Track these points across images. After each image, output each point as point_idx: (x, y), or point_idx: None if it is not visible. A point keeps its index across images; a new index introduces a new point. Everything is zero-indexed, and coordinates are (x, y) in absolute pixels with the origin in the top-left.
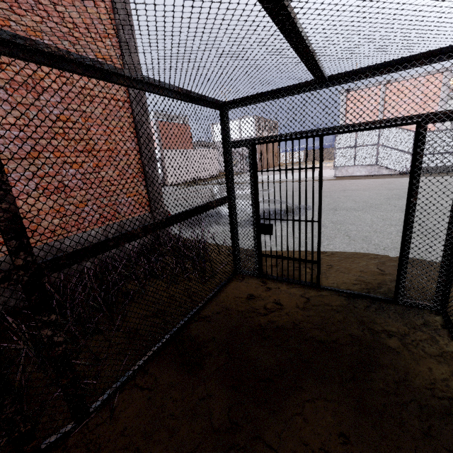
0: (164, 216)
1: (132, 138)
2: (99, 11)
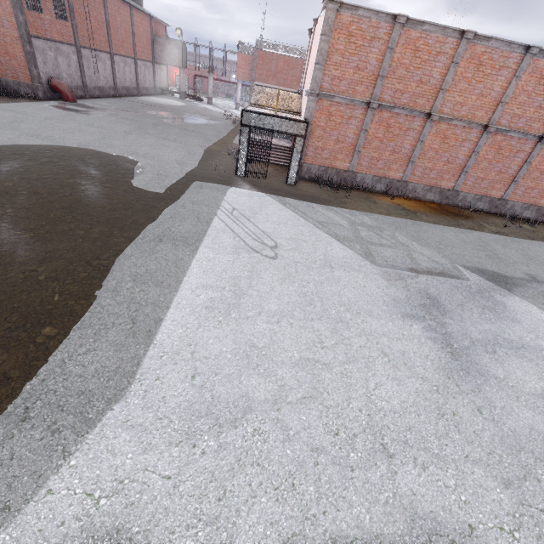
0: (37, 87)
1: (23, 52)
2: (7, 5)
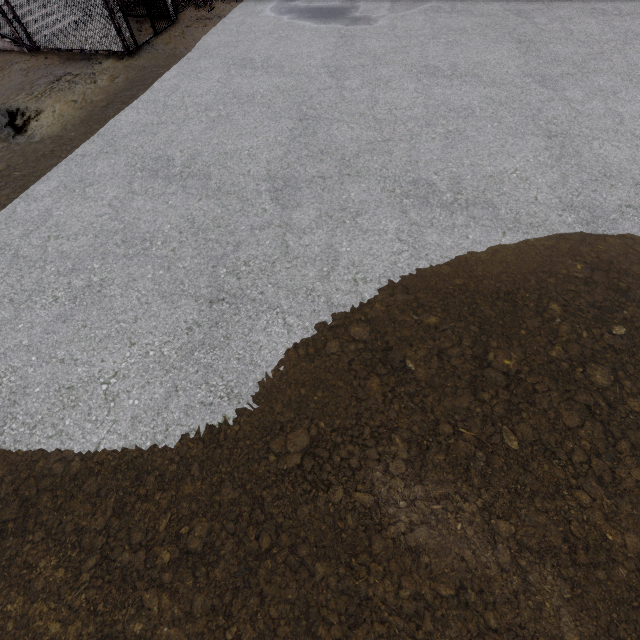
0: None
1: None
2: None
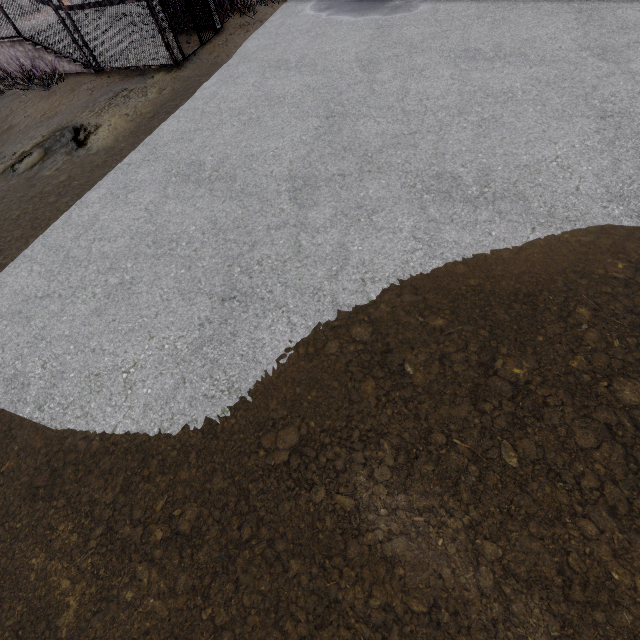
0: None
1: None
2: None
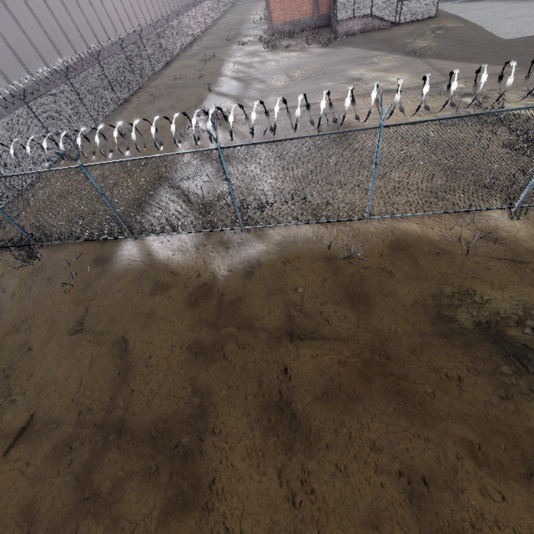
0: None
1: None
2: None
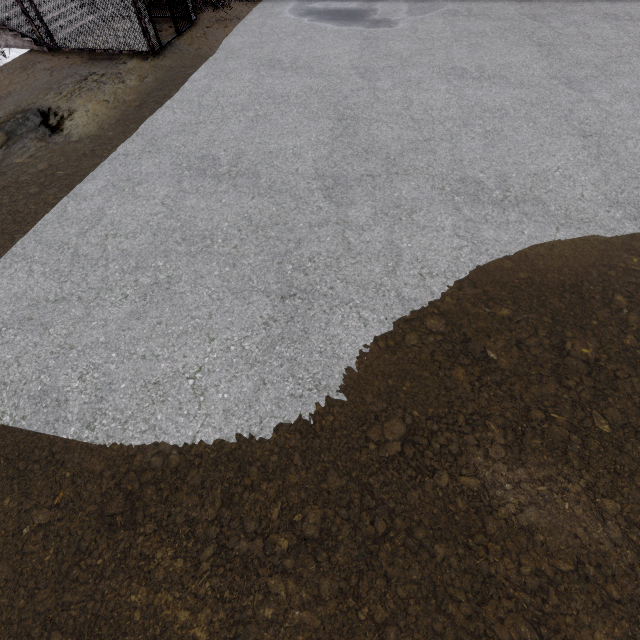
0: None
1: None
2: None
